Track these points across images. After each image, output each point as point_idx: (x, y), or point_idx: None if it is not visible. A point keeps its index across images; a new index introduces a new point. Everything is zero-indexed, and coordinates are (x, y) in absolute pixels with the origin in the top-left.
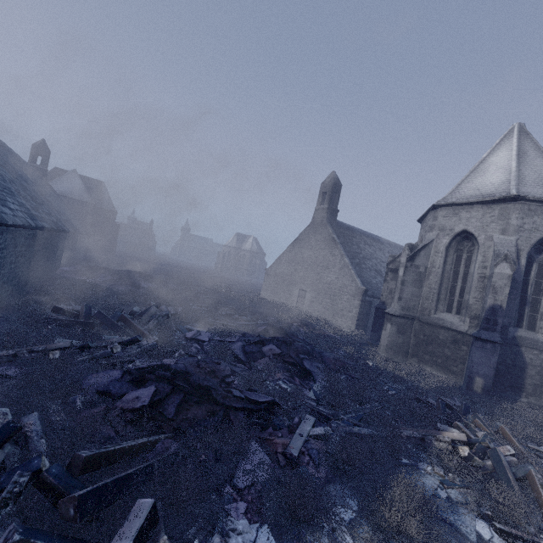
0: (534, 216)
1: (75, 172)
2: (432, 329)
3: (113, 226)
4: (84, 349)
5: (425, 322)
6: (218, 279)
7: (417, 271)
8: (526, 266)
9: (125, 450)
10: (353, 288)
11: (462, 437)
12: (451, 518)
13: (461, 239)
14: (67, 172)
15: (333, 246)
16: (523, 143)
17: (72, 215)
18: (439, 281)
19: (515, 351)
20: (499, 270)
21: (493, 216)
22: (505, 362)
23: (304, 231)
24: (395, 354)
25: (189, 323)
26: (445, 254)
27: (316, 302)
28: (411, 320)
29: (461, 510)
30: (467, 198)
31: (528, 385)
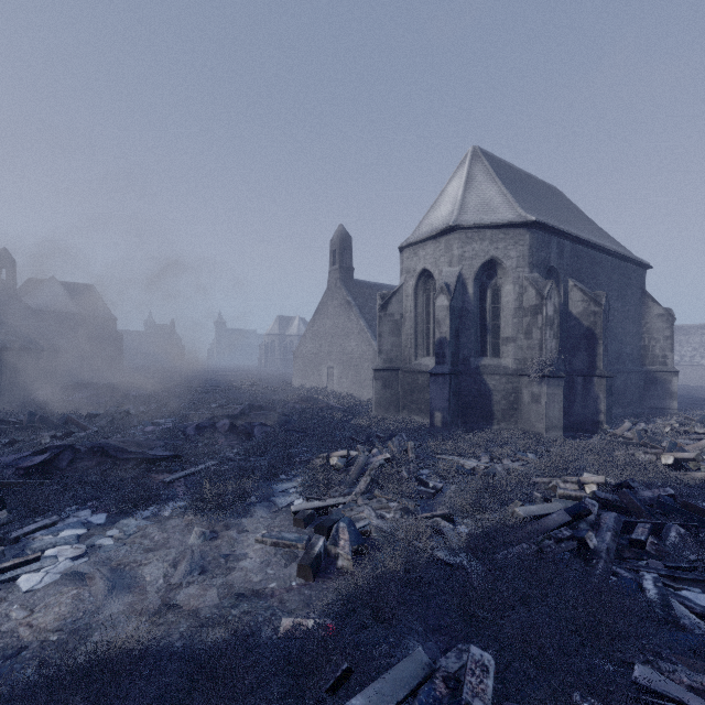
0: (472, 243)
1: (54, 280)
2: (412, 376)
3: (114, 337)
4: (11, 443)
5: (407, 371)
6: (252, 376)
7: (392, 319)
8: (481, 294)
9: (3, 485)
10: (371, 353)
11: (345, 453)
12: (277, 499)
13: (426, 278)
14: (44, 282)
15: (349, 310)
16: (474, 168)
17: (55, 332)
18: (413, 325)
19: (478, 381)
20: (439, 303)
21: (441, 250)
22: (471, 394)
23: (321, 299)
24: (386, 410)
25: (160, 418)
26: (415, 297)
27: (343, 377)
28: (396, 371)
29: (293, 495)
30: (421, 236)
31: (497, 412)
